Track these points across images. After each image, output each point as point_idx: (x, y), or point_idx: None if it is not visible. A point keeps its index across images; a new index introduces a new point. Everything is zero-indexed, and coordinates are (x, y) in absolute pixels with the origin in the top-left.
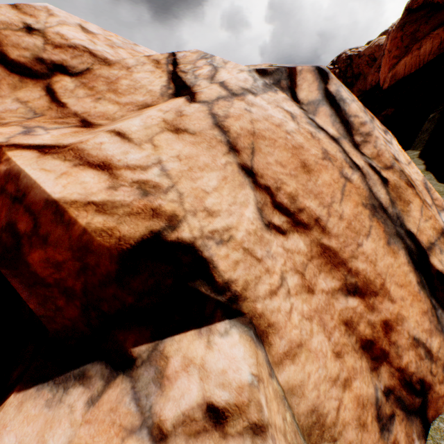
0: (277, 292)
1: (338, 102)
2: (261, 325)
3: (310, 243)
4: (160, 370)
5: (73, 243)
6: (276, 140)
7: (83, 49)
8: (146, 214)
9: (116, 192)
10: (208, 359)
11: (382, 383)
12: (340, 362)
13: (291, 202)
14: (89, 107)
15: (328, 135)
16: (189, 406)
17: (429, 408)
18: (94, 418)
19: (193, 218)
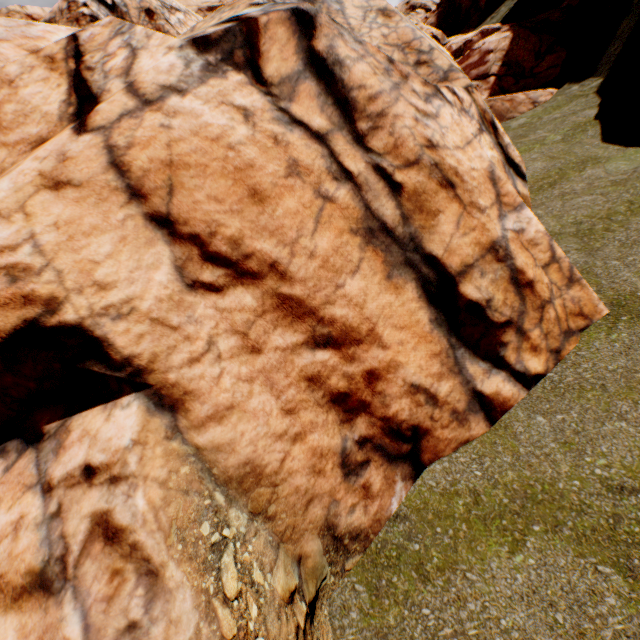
0: (202, 359)
1: (331, 68)
2: (175, 394)
3: (262, 295)
4: (61, 442)
5: None
6: (208, 165)
7: None
8: (17, 303)
9: None
10: (102, 430)
11: (357, 433)
12: (292, 418)
13: (234, 248)
14: None
15: (309, 132)
16: (73, 467)
17: (424, 453)
18: (7, 480)
19: (80, 296)
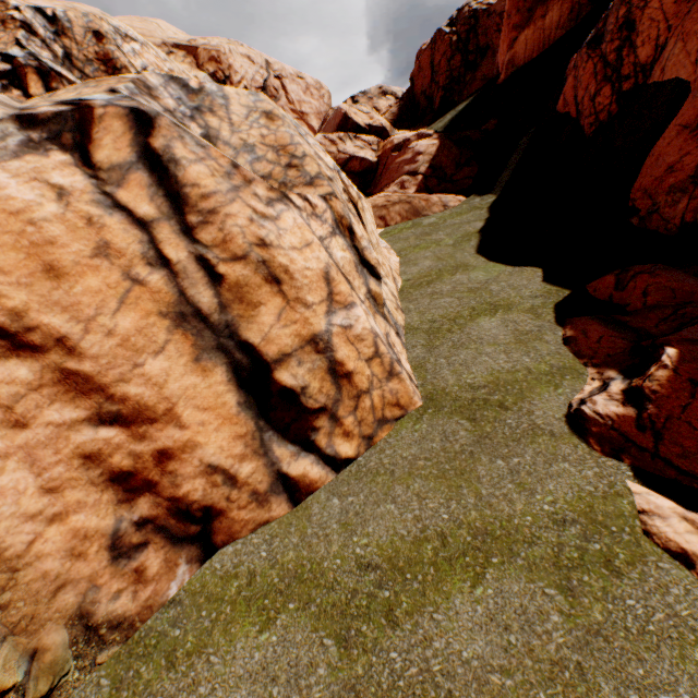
0: None
1: (166, 164)
2: None
3: (42, 369)
4: None
5: None
6: None
7: None
8: None
9: None
10: None
11: (138, 514)
12: (53, 497)
13: (15, 320)
14: None
15: (132, 218)
16: None
17: (217, 534)
18: None
19: None
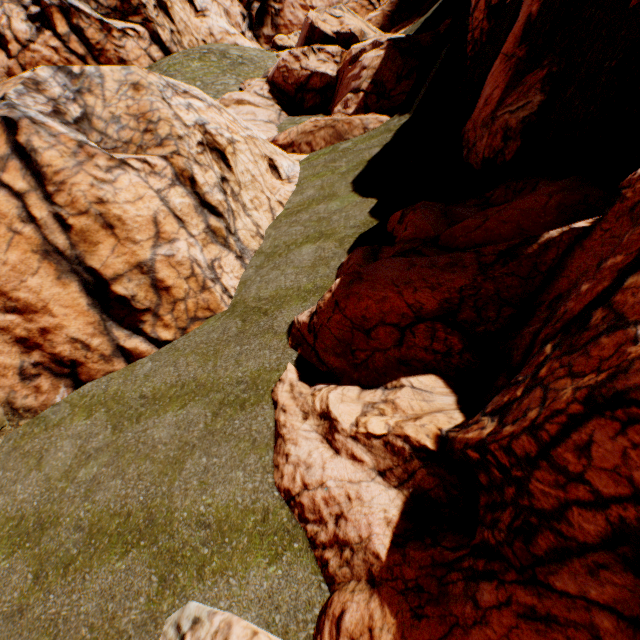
0: None
1: (30, 153)
2: None
3: None
4: None
5: None
6: None
7: None
8: None
9: None
10: None
11: (34, 360)
12: None
13: None
14: None
15: (12, 192)
16: None
17: (82, 375)
18: None
19: None
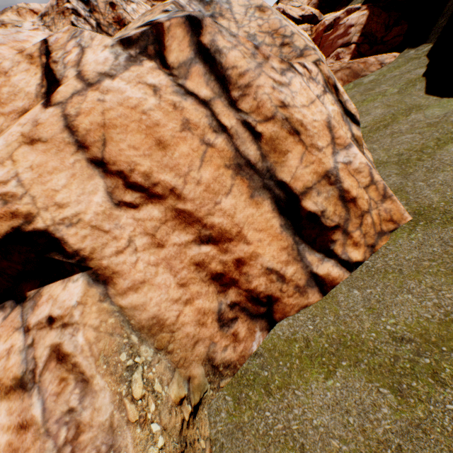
0: (124, 251)
1: (213, 55)
2: (107, 273)
3: (165, 210)
4: (36, 302)
5: None
6: (128, 125)
7: None
8: (8, 217)
9: None
10: (60, 295)
11: (229, 300)
12: (184, 289)
13: (146, 179)
14: None
15: (198, 100)
16: (42, 318)
17: (276, 313)
18: (5, 325)
19: (46, 212)
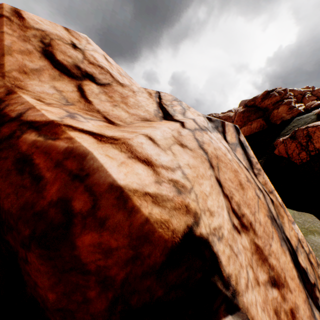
0: (248, 285)
1: (245, 147)
2: None
3: (250, 241)
4: None
5: (133, 230)
6: (227, 164)
7: (107, 70)
8: (183, 210)
9: (161, 186)
10: None
11: None
12: None
13: (238, 208)
14: (108, 108)
15: (244, 166)
16: None
17: None
18: None
19: (204, 216)
